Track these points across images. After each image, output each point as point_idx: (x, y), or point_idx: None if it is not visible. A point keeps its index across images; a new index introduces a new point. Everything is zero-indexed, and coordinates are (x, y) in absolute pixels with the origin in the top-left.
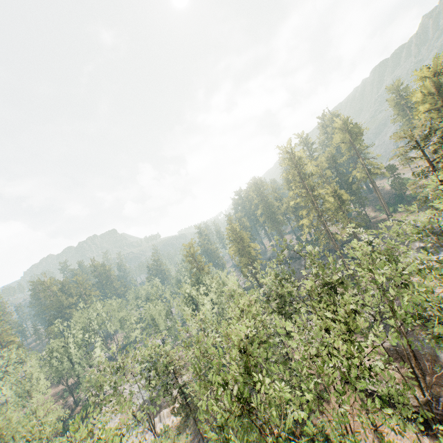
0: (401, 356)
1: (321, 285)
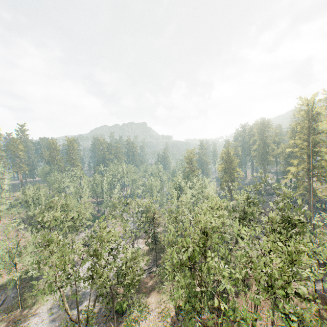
0: (325, 300)
1: (282, 220)
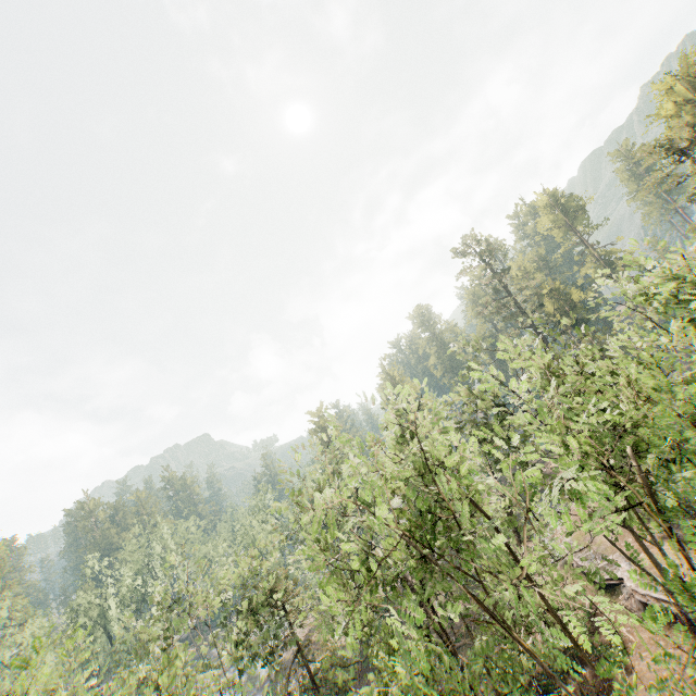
0: None
1: None
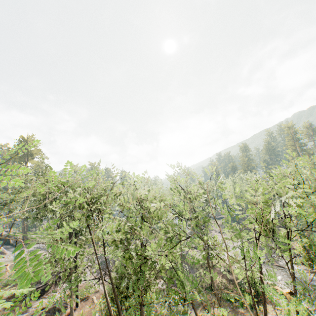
0: None
1: None
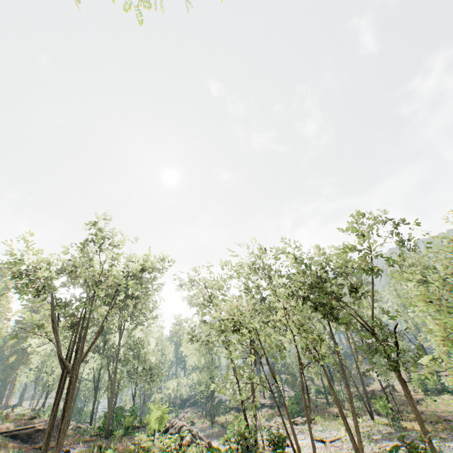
0: None
1: None
